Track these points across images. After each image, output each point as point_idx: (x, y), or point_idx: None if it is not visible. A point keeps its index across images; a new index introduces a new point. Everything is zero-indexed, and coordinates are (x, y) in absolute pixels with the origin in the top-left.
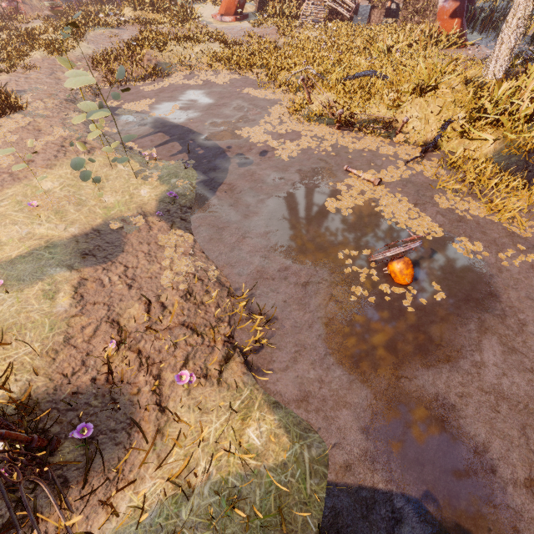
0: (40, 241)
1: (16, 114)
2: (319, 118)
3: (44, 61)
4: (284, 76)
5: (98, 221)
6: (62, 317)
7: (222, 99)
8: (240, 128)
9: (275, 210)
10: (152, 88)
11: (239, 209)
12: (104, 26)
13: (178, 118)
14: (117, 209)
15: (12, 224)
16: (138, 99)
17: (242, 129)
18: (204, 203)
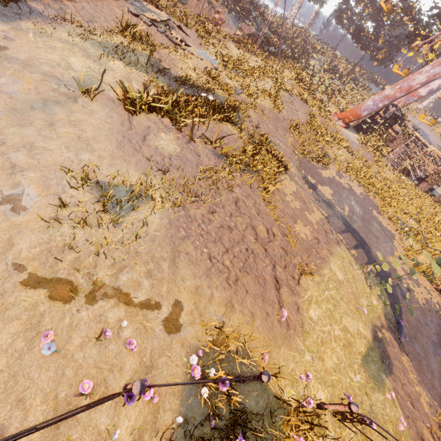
0: (366, 341)
1: (284, 173)
2: (423, 271)
3: (270, 112)
4: (390, 211)
5: (370, 325)
6: (407, 428)
7: (366, 214)
8: (387, 254)
9: (437, 357)
10: (325, 175)
11: (420, 345)
12: (285, 89)
13: (352, 222)
14: (370, 315)
15: (346, 315)
16: (323, 183)
17: (389, 256)
18: (401, 328)
